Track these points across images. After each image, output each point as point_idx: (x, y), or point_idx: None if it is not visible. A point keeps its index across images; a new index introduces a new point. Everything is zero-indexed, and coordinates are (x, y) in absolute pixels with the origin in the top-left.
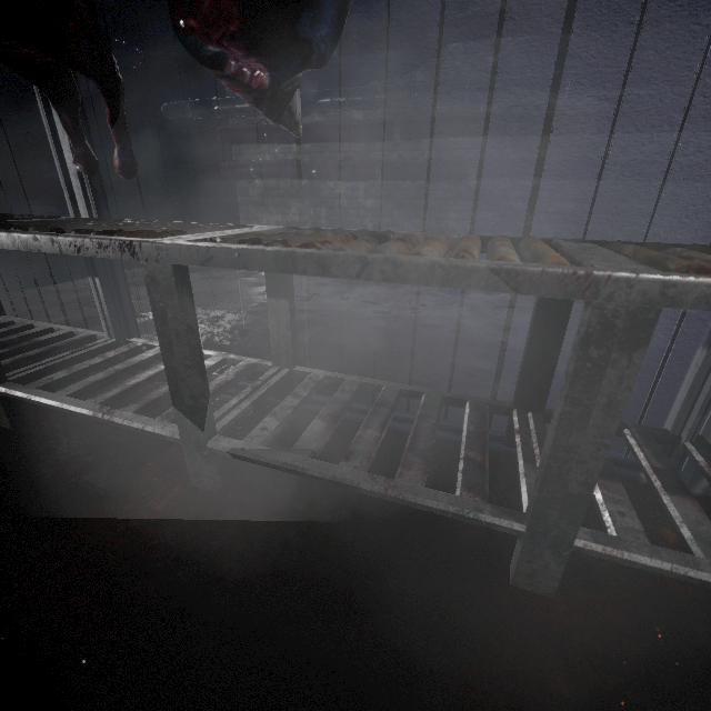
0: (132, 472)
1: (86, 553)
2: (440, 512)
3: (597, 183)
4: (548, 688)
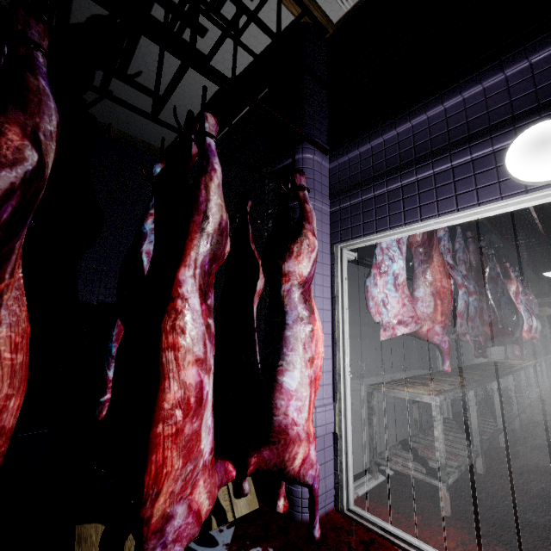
0: (519, 433)
1: (549, 437)
2: (527, 406)
3: (354, 341)
4: (548, 419)
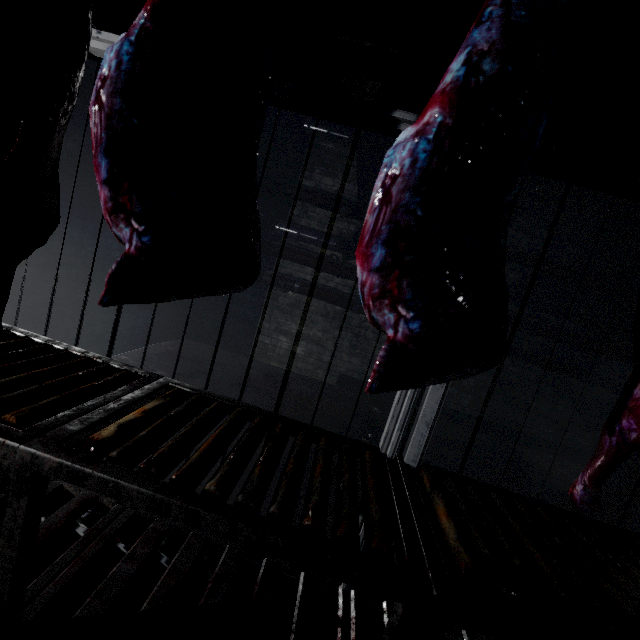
0: None
1: None
2: None
3: (569, 379)
4: None
